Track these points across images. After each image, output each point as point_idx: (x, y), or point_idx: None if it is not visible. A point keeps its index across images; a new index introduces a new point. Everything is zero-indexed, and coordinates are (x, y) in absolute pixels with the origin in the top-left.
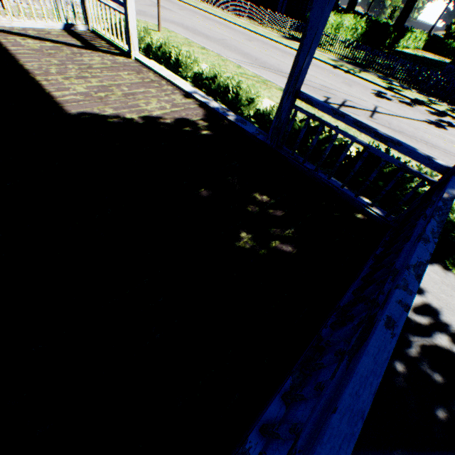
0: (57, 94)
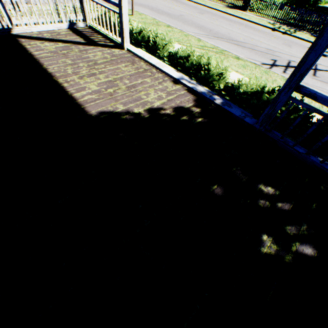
0: (77, 95)
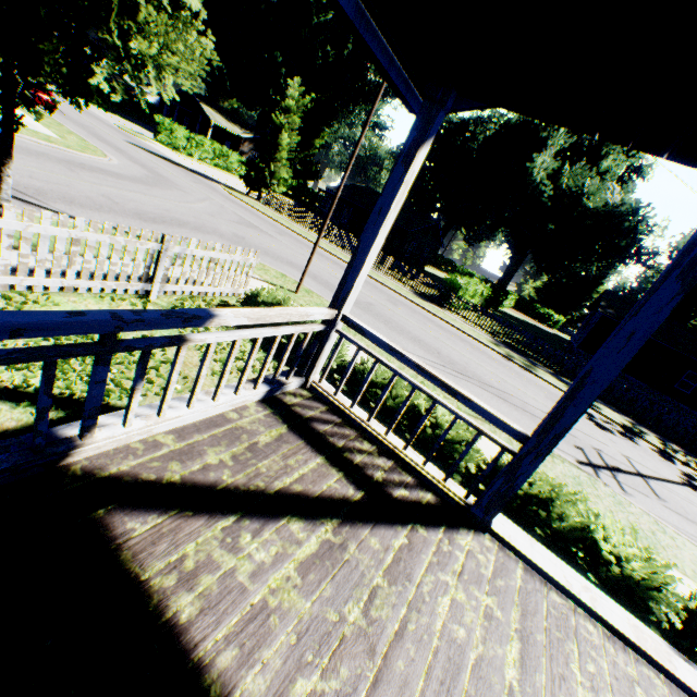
0: None
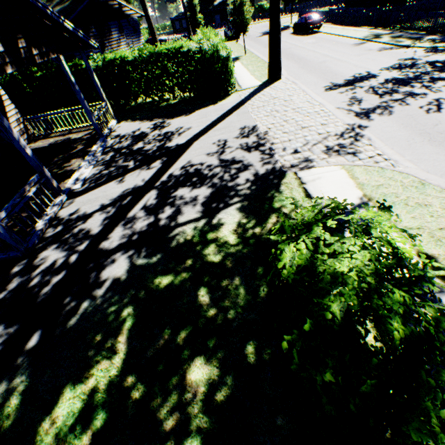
0: None
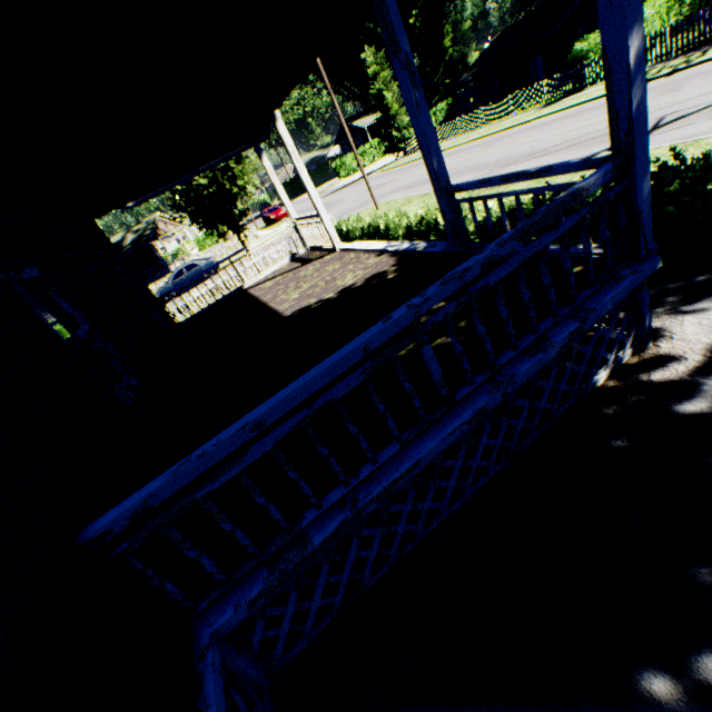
0: (280, 308)
